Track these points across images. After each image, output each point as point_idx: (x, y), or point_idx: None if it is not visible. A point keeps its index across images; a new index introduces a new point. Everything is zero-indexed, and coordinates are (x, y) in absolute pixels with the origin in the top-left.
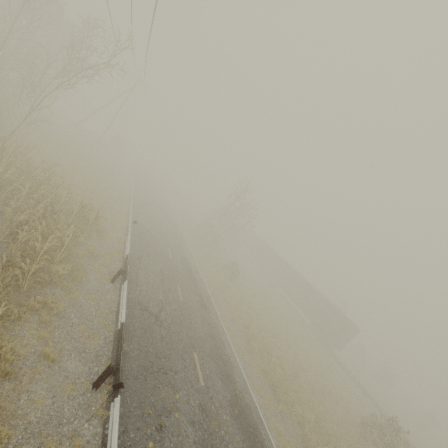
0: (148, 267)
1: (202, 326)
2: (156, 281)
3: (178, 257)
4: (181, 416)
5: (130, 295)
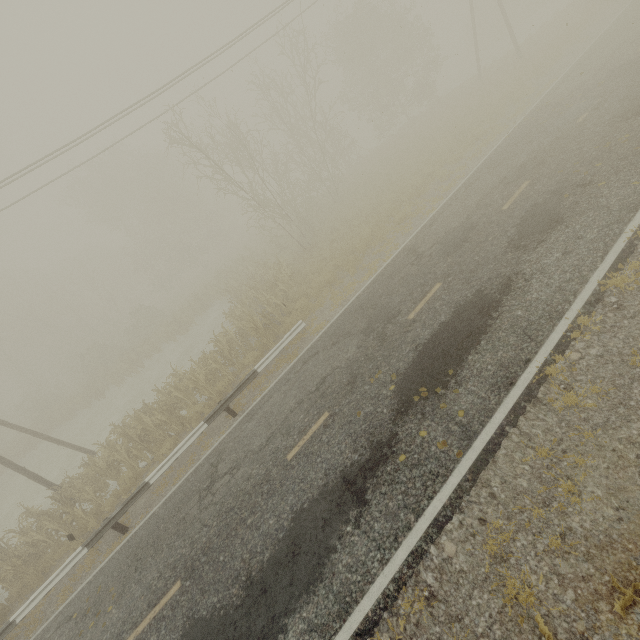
0: (305, 376)
1: (261, 545)
2: (285, 408)
3: (455, 300)
4: (91, 632)
5: (227, 437)
